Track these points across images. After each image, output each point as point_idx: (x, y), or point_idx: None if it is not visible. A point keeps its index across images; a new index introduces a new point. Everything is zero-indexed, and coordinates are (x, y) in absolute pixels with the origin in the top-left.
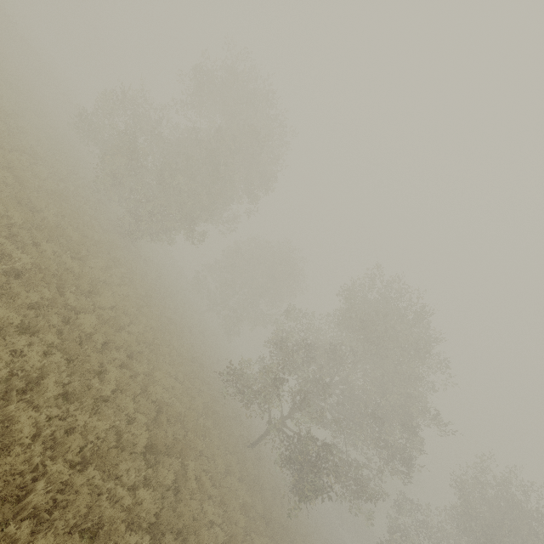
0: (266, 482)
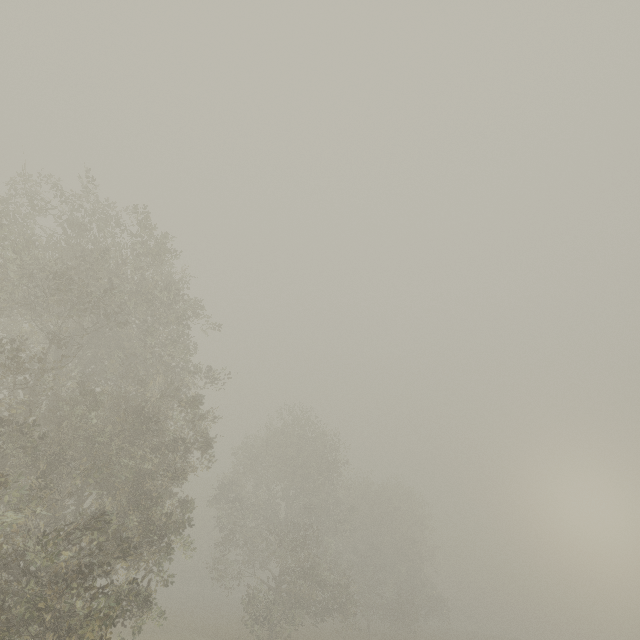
0: None
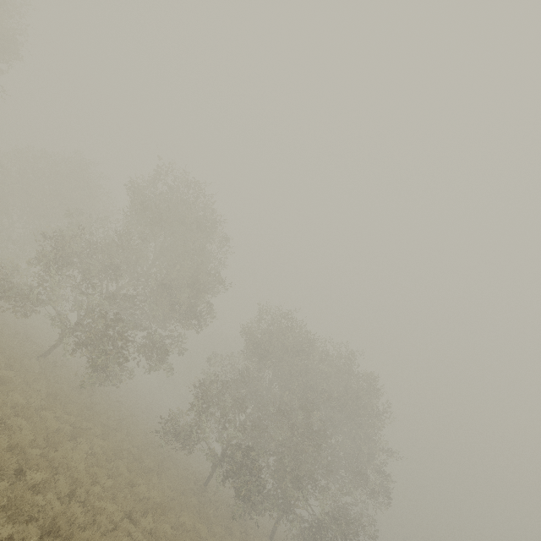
0: (63, 378)
